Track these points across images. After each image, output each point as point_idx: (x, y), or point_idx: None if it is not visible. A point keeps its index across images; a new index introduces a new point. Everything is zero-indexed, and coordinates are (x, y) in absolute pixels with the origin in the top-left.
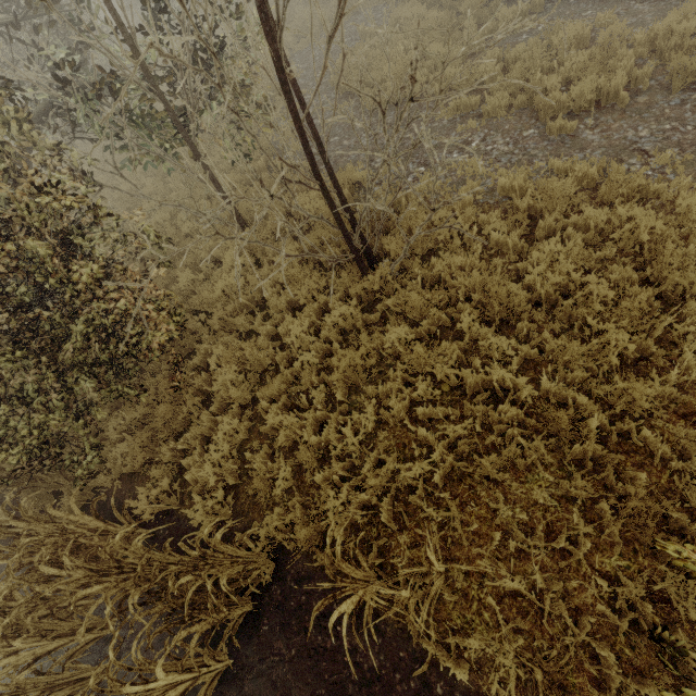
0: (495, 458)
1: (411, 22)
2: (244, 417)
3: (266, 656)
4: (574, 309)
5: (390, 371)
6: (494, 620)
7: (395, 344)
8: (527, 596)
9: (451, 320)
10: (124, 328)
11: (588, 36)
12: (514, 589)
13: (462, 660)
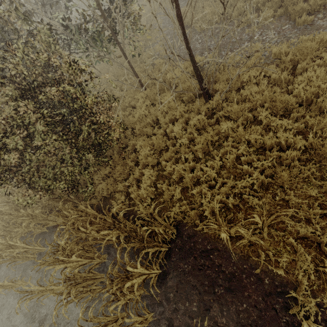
0: (288, 174)
1: None
2: (154, 170)
3: (177, 269)
4: (323, 103)
5: (225, 143)
6: (292, 250)
7: (226, 130)
8: (311, 237)
9: (253, 118)
10: (101, 131)
11: None
12: (303, 234)
13: (278, 268)
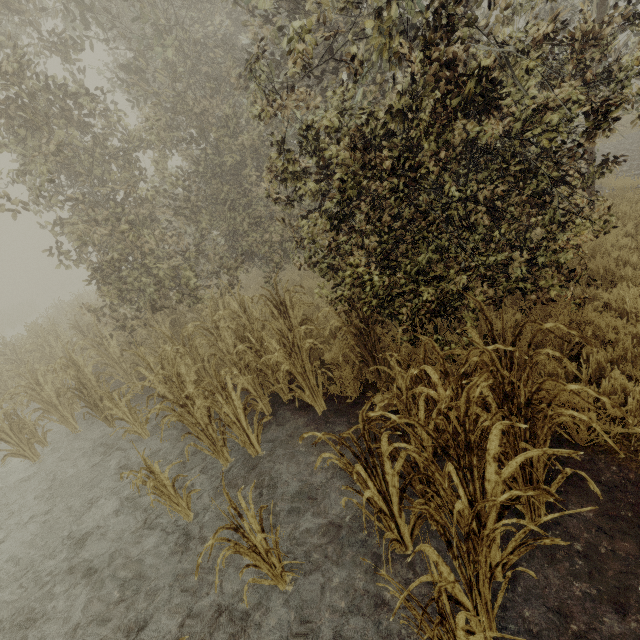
0: None
1: None
2: None
3: None
4: None
5: None
6: None
7: None
8: None
9: None
10: None
11: None
12: None
13: None
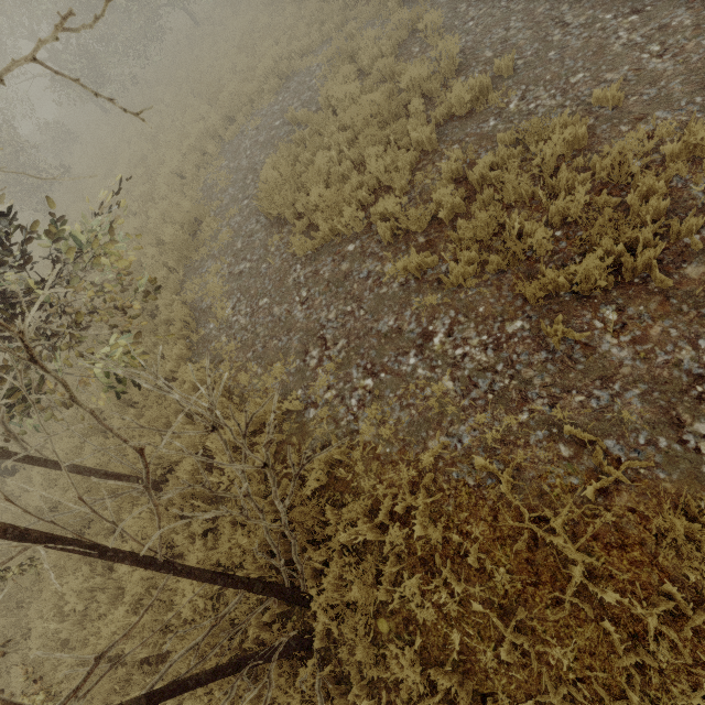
0: None
1: (337, 124)
2: None
3: None
4: None
5: None
6: None
7: None
8: None
9: None
10: None
11: (585, 134)
12: None
13: None
